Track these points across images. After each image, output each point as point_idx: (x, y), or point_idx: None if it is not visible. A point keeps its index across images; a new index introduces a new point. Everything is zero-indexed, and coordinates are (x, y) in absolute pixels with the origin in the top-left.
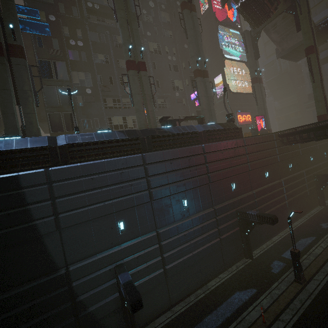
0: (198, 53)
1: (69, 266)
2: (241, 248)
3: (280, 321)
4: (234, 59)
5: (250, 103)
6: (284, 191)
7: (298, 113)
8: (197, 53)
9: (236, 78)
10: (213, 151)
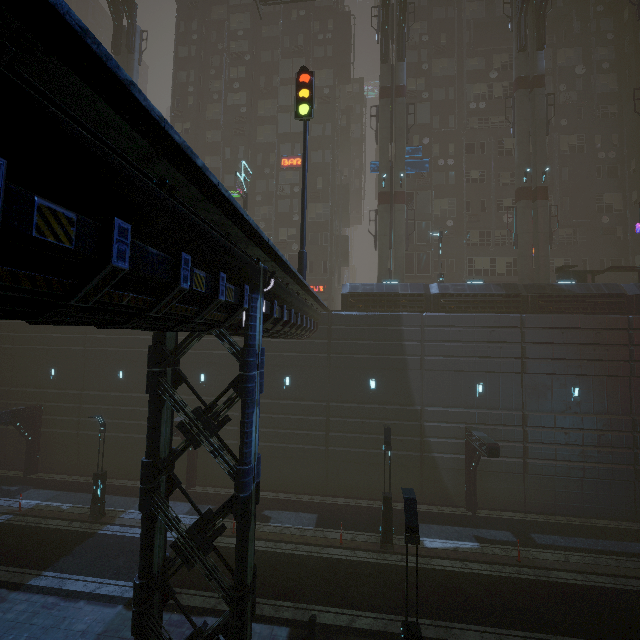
0: None
1: (423, 407)
2: None
3: None
4: None
5: None
6: None
7: None
8: None
9: None
10: None
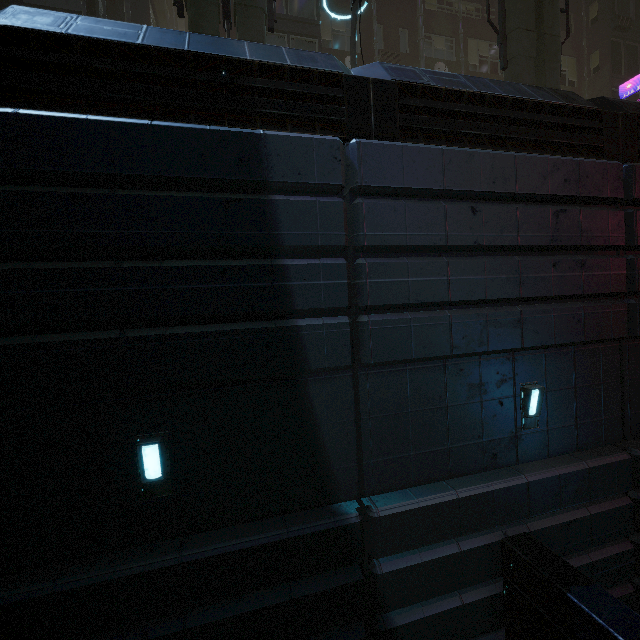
0: None
1: (366, 502)
2: None
3: None
4: None
5: None
6: None
7: None
8: None
9: None
10: None
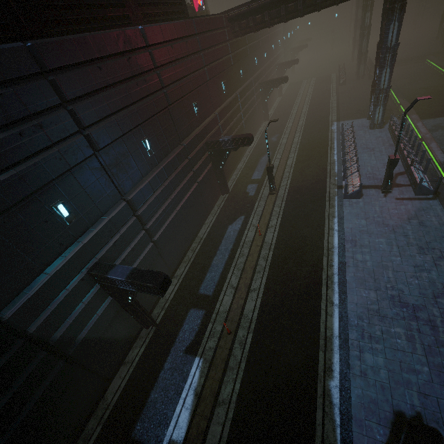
0: None
1: None
2: (216, 186)
3: (270, 228)
4: None
5: None
6: (240, 109)
7: None
8: None
9: None
10: (160, 43)
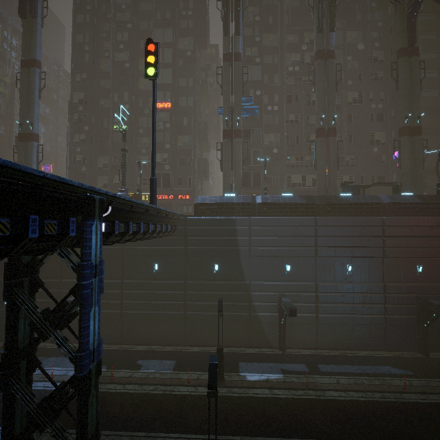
0: (411, 105)
1: (251, 281)
2: (415, 340)
3: (423, 395)
4: None
5: None
6: None
7: None
8: (409, 107)
9: None
10: (397, 225)
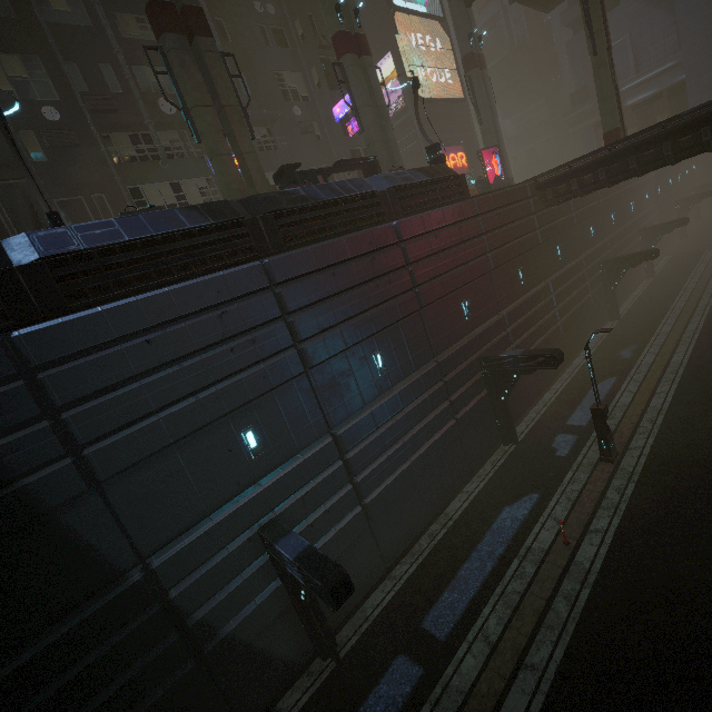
0: None
1: (149, 561)
2: (493, 428)
3: (592, 533)
4: (415, 11)
5: (461, 125)
6: (554, 304)
7: (552, 142)
8: None
9: (424, 62)
10: (419, 235)
